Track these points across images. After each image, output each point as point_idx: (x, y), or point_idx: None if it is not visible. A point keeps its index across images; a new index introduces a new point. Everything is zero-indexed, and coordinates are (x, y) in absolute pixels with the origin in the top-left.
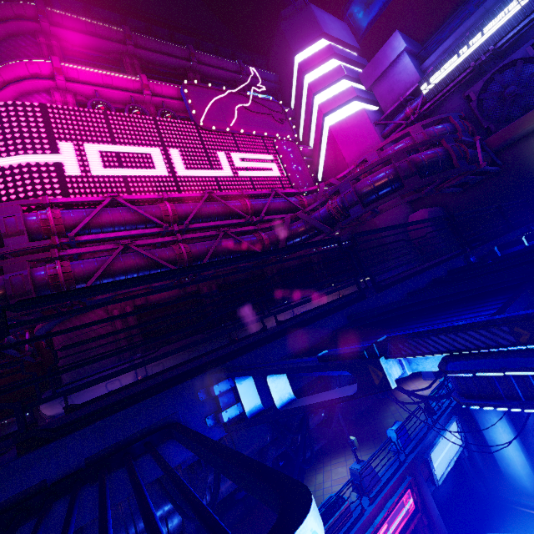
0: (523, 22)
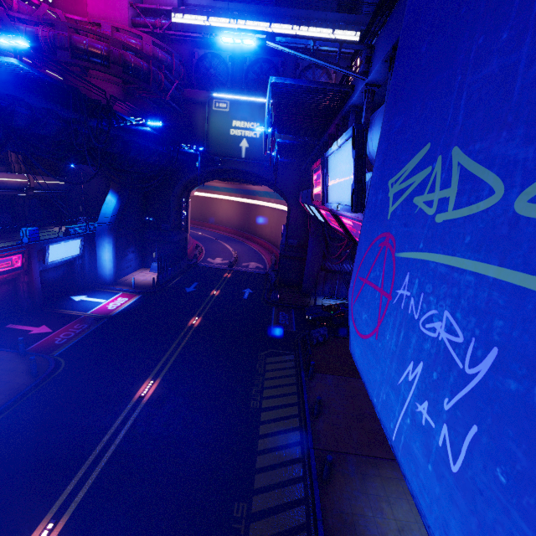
0: None
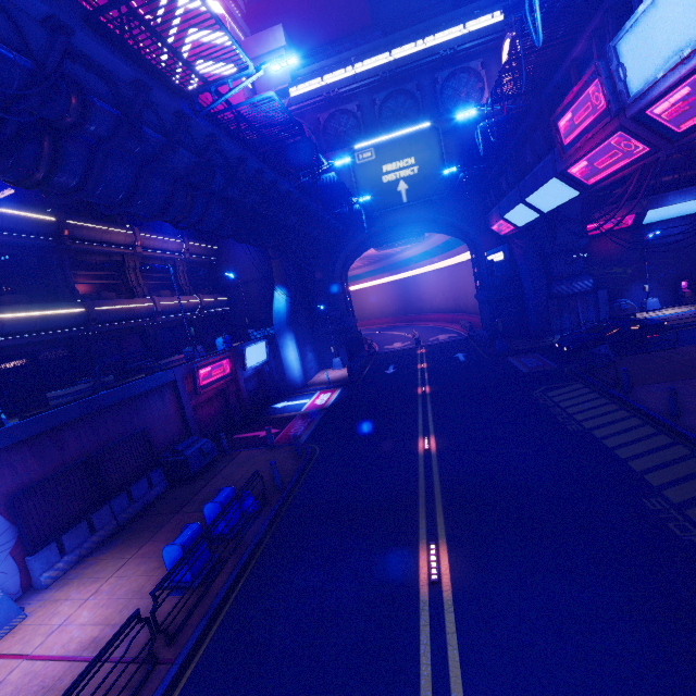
0: (355, 85)
